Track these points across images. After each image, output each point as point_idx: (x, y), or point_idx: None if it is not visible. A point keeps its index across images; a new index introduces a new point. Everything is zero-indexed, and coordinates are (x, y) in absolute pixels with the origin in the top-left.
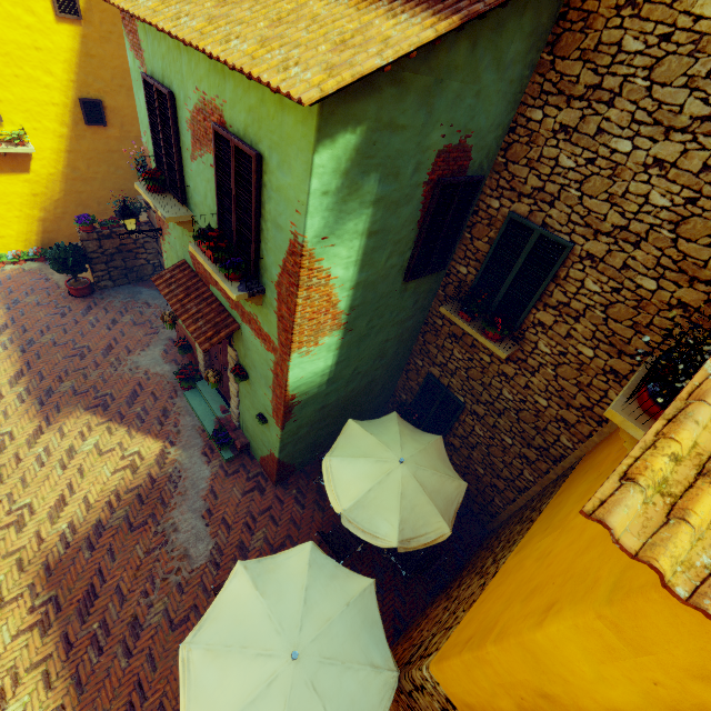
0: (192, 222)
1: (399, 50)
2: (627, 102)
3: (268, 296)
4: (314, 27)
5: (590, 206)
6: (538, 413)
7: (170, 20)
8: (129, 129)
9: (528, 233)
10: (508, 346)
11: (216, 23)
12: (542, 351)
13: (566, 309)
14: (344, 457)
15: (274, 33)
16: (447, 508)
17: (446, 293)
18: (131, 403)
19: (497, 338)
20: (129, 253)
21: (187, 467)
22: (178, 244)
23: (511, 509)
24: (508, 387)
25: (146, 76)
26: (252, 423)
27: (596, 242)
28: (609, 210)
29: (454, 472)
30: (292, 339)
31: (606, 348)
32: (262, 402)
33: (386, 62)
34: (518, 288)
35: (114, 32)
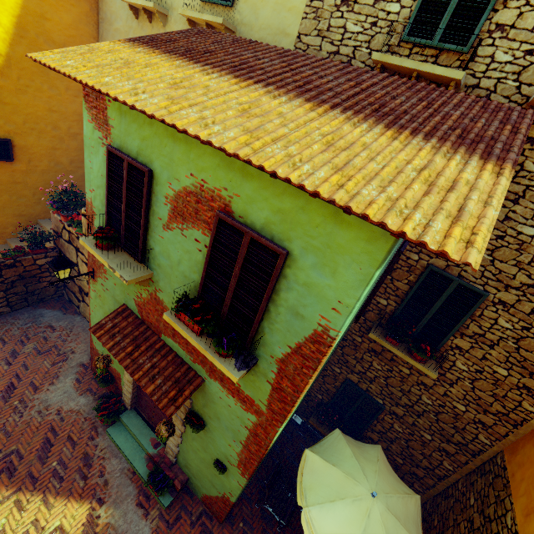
0: (174, 295)
1: (498, 199)
2: (529, 203)
3: (261, 366)
4: (379, 158)
5: (501, 267)
6: (456, 416)
7: (198, 126)
8: (36, 164)
9: (445, 281)
10: (432, 365)
11: (261, 138)
12: (460, 368)
13: (481, 338)
14: (322, 503)
15: (340, 160)
16: (418, 533)
17: (365, 318)
18: (44, 458)
19: (424, 360)
20: (32, 278)
21: (122, 530)
22: (118, 290)
23: (431, 493)
24: (427, 394)
25: (114, 149)
26: (199, 464)
27: (506, 293)
28: (517, 272)
29: (404, 484)
30: (291, 410)
31: (518, 369)
32: (222, 451)
33: (497, 212)
34: (436, 319)
35: (31, 86)
